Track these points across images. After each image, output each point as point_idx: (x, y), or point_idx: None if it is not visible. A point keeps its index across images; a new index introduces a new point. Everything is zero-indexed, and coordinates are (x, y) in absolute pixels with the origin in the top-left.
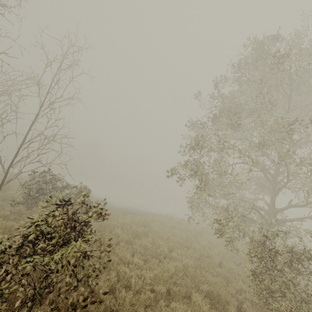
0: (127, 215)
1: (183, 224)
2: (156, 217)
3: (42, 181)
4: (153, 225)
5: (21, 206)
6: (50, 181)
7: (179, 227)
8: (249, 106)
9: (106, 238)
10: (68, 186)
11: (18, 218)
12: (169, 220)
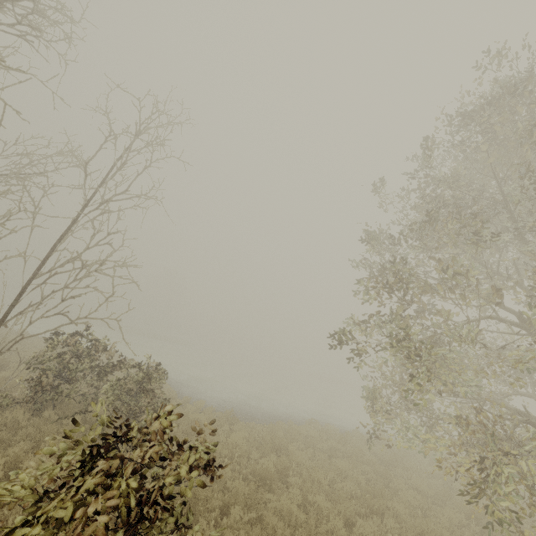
0: (237, 423)
1: (350, 444)
2: (292, 425)
3: (70, 353)
4: (294, 450)
5: (18, 409)
6: (86, 353)
7: (343, 452)
8: (497, 200)
9: (199, 496)
10: (120, 365)
11: (8, 439)
12: (321, 433)
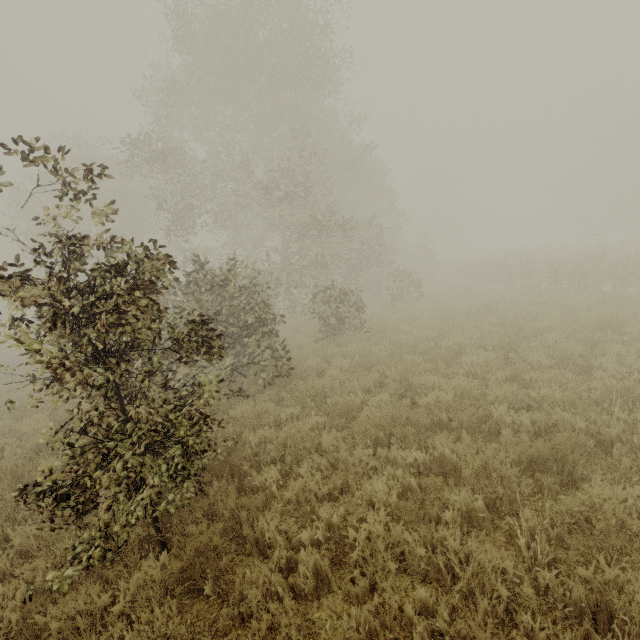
0: None
1: None
2: None
3: None
4: None
5: None
6: None
7: None
8: None
9: None
10: None
11: None
12: None
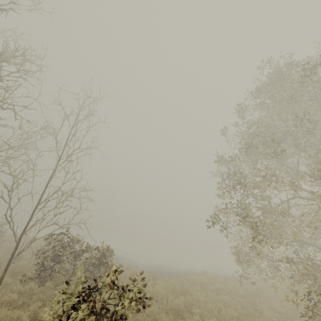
0: (158, 278)
1: (229, 285)
2: (192, 276)
3: (58, 246)
4: (194, 291)
5: (32, 283)
6: (66, 244)
7: (225, 290)
8: (284, 130)
9: None
10: (86, 249)
11: (28, 301)
12: (210, 279)
